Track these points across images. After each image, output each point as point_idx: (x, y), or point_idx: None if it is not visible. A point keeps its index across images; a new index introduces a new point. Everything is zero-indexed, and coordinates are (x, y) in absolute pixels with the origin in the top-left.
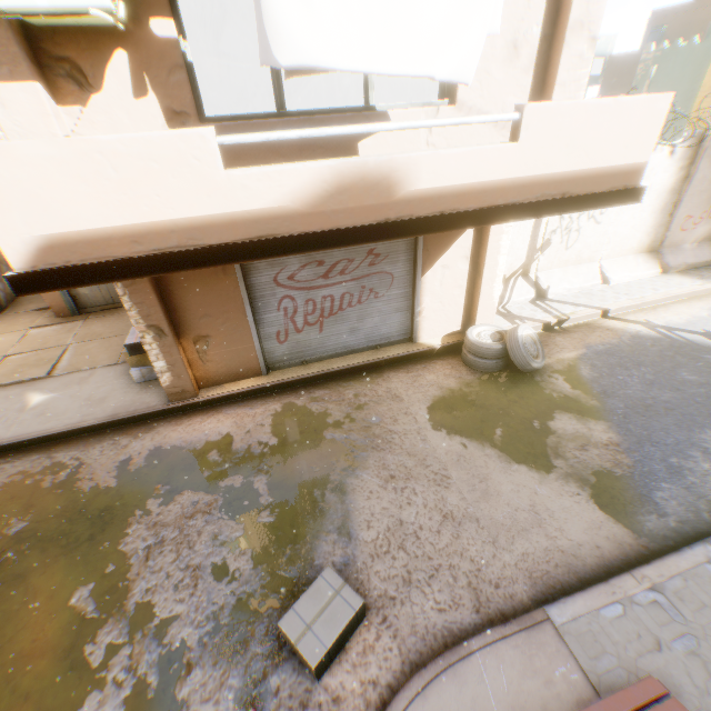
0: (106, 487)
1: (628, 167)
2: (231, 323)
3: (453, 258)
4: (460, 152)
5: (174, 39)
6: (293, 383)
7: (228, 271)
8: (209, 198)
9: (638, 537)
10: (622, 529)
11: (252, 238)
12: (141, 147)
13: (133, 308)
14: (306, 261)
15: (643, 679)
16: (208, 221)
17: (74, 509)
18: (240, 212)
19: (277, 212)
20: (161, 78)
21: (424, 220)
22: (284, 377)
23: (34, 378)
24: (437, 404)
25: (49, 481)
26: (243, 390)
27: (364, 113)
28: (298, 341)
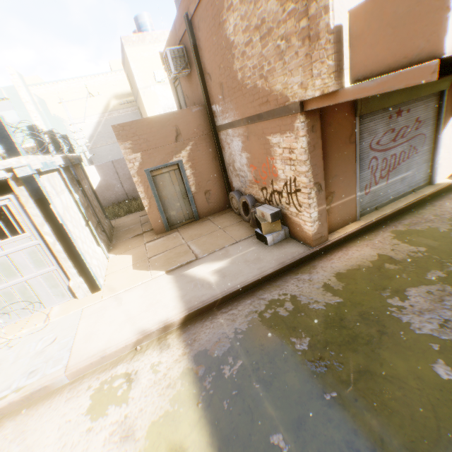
0: (335, 302)
1: None
2: (346, 180)
3: None
4: None
5: None
6: (381, 221)
7: (351, 140)
8: None
9: None
10: None
11: None
12: None
13: (309, 169)
14: (385, 130)
15: None
16: None
17: (333, 320)
18: None
19: None
20: None
21: None
22: (373, 217)
23: (187, 261)
24: None
25: (282, 311)
26: (355, 230)
27: None
28: (374, 192)
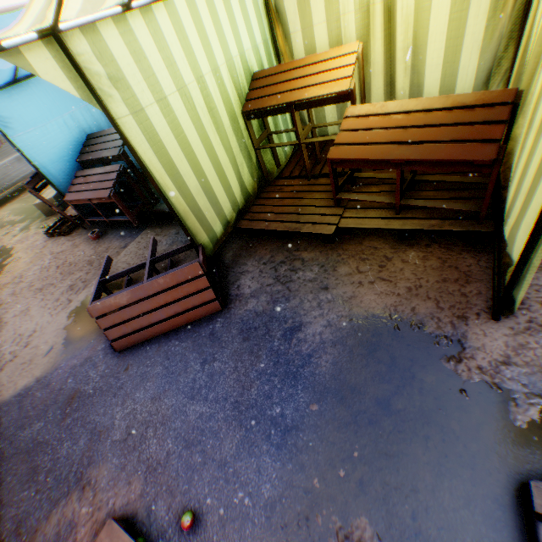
0: None
1: None
2: None
3: None
4: None
5: None
6: (6, 200)
7: None
8: None
9: None
10: None
11: None
12: None
13: None
14: None
15: None
16: None
17: None
18: None
19: None
20: None
21: None
22: None
23: None
24: None
25: None
26: None
27: None
28: None
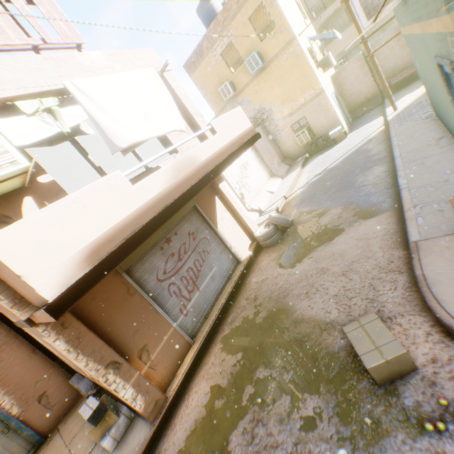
0: None
1: (249, 128)
2: (153, 324)
3: (221, 213)
4: (205, 143)
5: (53, 180)
6: (212, 330)
7: (131, 292)
8: (133, 200)
9: (389, 210)
10: (384, 214)
11: (161, 210)
12: (92, 191)
13: (89, 360)
14: (165, 259)
15: (449, 201)
16: (138, 212)
17: None
18: (149, 200)
19: (163, 193)
20: (54, 199)
21: (213, 170)
22: (204, 332)
23: None
24: (281, 263)
25: None
26: (191, 361)
27: (151, 170)
28: (193, 307)
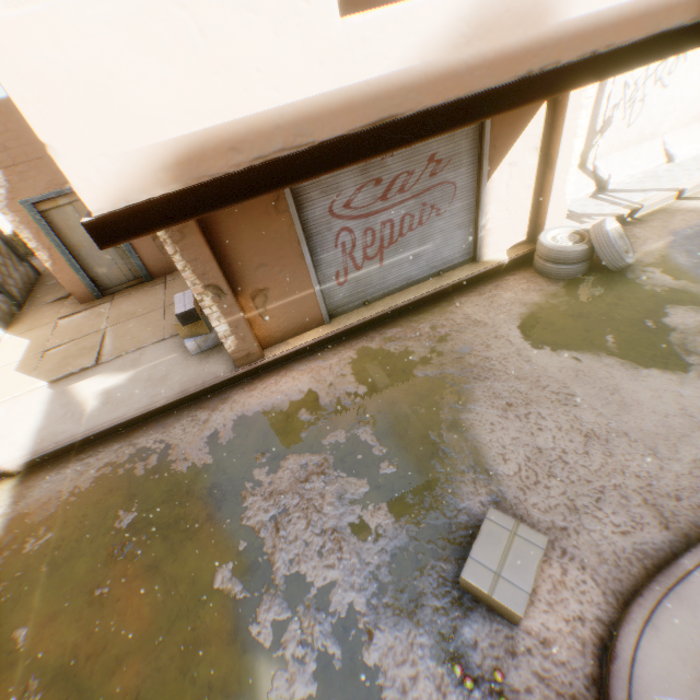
0: (202, 464)
1: None
2: (288, 270)
3: (521, 152)
4: None
5: None
6: (360, 327)
7: (280, 207)
8: (320, 67)
9: None
10: None
11: (371, 124)
12: None
13: (186, 267)
14: (362, 182)
15: None
16: (319, 105)
17: (179, 492)
18: (357, 86)
19: (401, 80)
20: None
21: (571, 69)
22: (350, 321)
23: (83, 368)
24: (527, 322)
25: (140, 468)
26: (310, 343)
27: None
28: (358, 280)
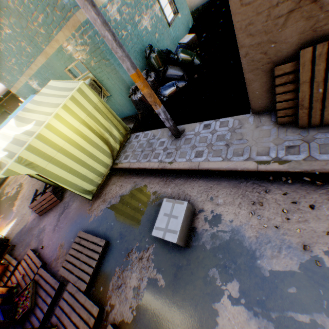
0: None
1: None
2: None
3: None
4: None
5: None
6: None
7: None
8: None
9: None
10: None
11: None
12: None
13: None
14: None
15: None
16: None
17: None
18: None
19: None
20: None
21: None
22: None
23: None
24: None
25: None
26: None
27: None
28: None
